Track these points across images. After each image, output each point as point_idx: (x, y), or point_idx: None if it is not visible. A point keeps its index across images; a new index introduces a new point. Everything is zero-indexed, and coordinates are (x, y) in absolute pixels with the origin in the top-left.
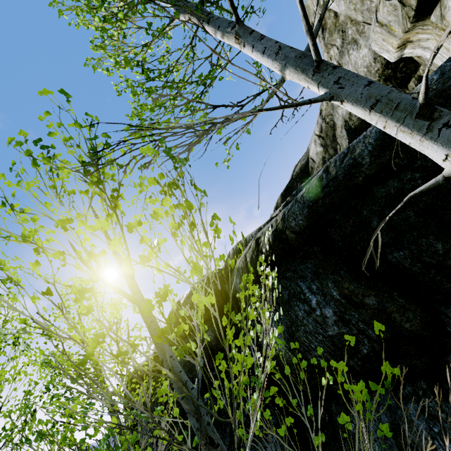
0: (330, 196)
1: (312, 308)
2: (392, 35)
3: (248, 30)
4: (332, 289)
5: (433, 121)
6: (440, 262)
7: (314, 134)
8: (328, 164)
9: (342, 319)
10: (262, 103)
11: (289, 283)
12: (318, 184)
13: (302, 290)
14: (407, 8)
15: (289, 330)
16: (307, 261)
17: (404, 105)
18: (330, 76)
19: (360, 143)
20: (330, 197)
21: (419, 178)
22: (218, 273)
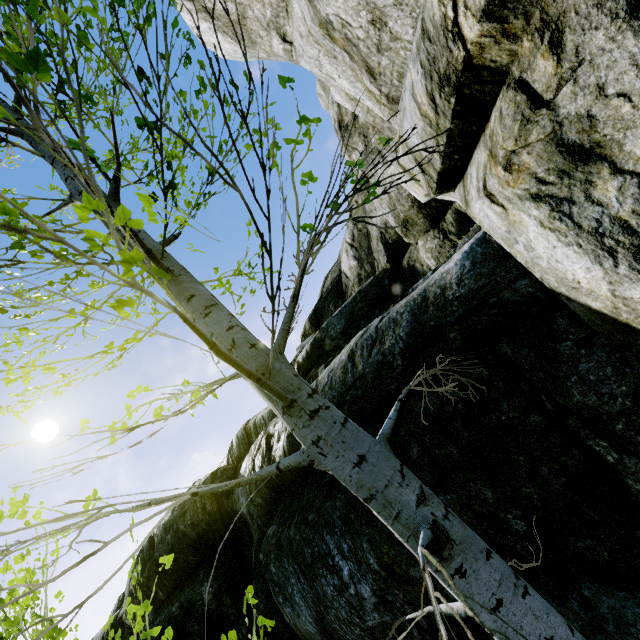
0: (358, 403)
1: (344, 582)
2: (418, 184)
3: (184, 293)
4: (369, 553)
5: (443, 560)
6: (492, 513)
7: (345, 242)
8: (354, 348)
9: (383, 601)
10: (225, 378)
11: (313, 535)
12: (343, 379)
13: (330, 550)
14: (428, 176)
15: (316, 609)
16: (335, 494)
17: (406, 519)
18: (306, 429)
19: (390, 330)
20: (359, 405)
21: (460, 401)
22: (216, 480)
